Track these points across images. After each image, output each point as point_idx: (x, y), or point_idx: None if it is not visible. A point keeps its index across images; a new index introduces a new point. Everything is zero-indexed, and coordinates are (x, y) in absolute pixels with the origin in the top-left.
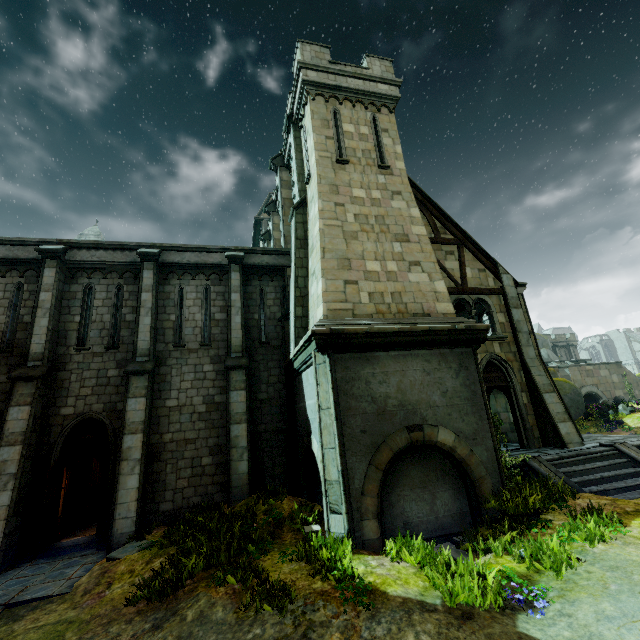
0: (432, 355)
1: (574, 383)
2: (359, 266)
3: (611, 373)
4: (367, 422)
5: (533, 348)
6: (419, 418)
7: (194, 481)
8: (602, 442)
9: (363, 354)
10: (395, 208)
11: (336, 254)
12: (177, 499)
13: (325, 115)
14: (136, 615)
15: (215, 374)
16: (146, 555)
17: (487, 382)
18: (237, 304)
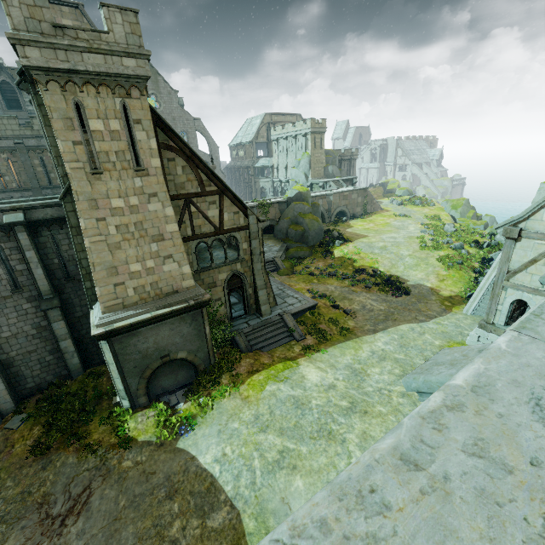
0: (175, 320)
1: (333, 205)
2: (124, 270)
3: (359, 196)
4: (137, 363)
5: (261, 263)
6: (167, 352)
7: (45, 369)
8: (283, 309)
9: (131, 333)
10: (152, 211)
11: (104, 266)
12: (37, 380)
13: (66, 111)
14: (33, 462)
15: (35, 309)
16: (28, 425)
17: (230, 287)
18: (34, 260)
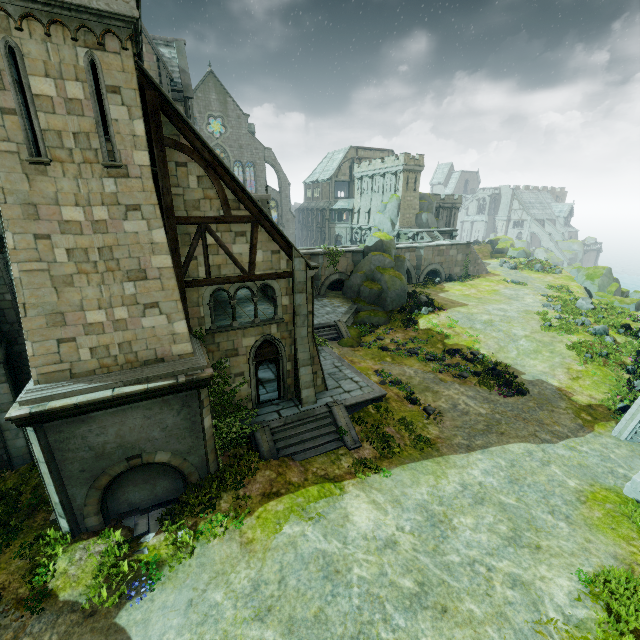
0: (154, 403)
1: (424, 262)
2: (77, 320)
3: (458, 253)
4: (86, 464)
5: (307, 328)
6: (138, 451)
7: None
8: (334, 397)
9: (77, 417)
10: (130, 233)
11: (43, 309)
12: None
13: None
14: None
15: None
16: None
17: (259, 357)
18: None
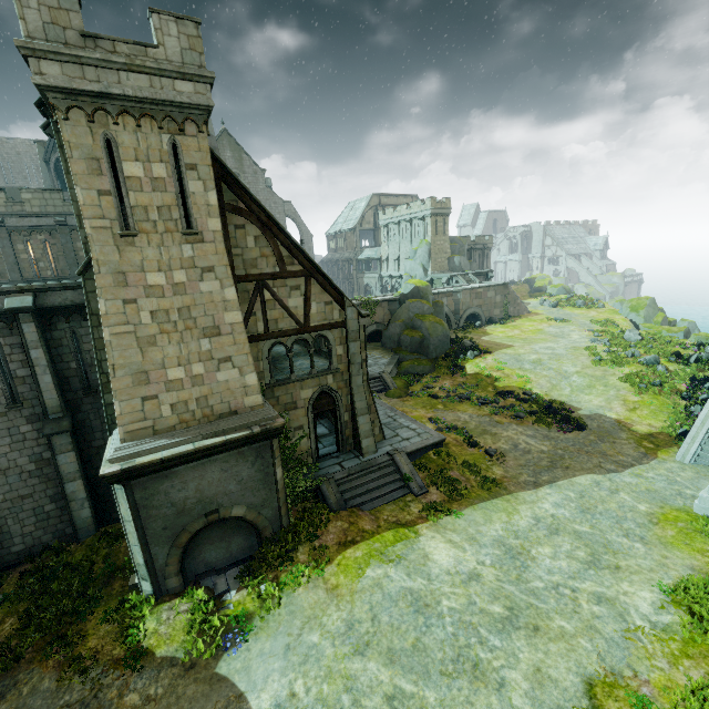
0: (231, 456)
1: (463, 306)
2: (159, 377)
3: (497, 294)
4: (168, 521)
5: (362, 376)
6: (216, 505)
7: (41, 525)
8: (393, 445)
9: (161, 473)
10: (205, 293)
11: (130, 369)
12: (28, 541)
13: (92, 149)
14: None
15: (37, 433)
16: None
17: (317, 409)
18: (42, 362)
